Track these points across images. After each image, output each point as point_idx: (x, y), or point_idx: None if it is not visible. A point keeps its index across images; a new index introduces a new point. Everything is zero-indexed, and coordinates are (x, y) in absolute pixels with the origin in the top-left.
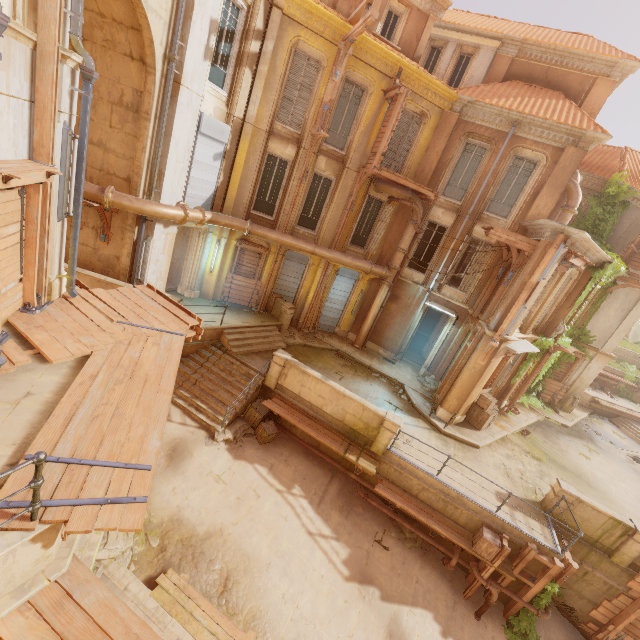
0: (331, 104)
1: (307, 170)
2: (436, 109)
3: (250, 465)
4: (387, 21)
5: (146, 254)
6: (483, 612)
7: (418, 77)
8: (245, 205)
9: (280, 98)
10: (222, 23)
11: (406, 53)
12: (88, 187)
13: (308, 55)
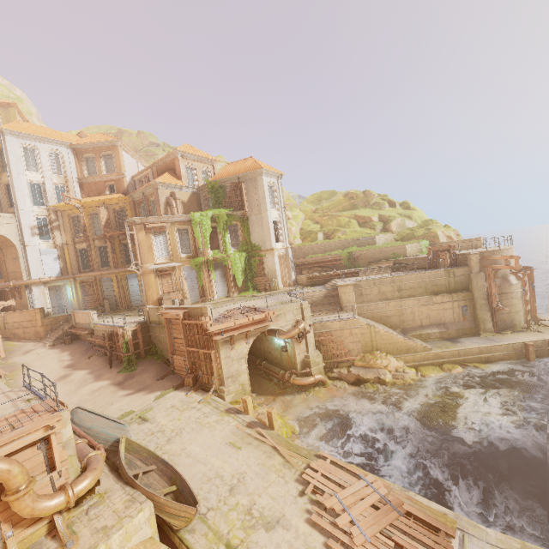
0: (85, 224)
1: (90, 247)
2: (127, 204)
3: (54, 349)
4: (111, 188)
5: (33, 298)
6: (109, 364)
7: (111, 200)
8: (77, 270)
9: (73, 232)
10: (41, 225)
11: (121, 192)
12: (7, 283)
13: (76, 216)
